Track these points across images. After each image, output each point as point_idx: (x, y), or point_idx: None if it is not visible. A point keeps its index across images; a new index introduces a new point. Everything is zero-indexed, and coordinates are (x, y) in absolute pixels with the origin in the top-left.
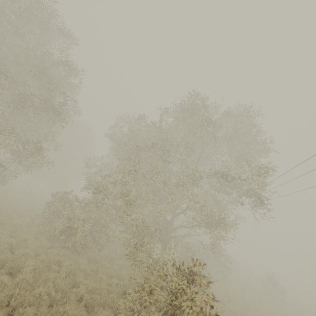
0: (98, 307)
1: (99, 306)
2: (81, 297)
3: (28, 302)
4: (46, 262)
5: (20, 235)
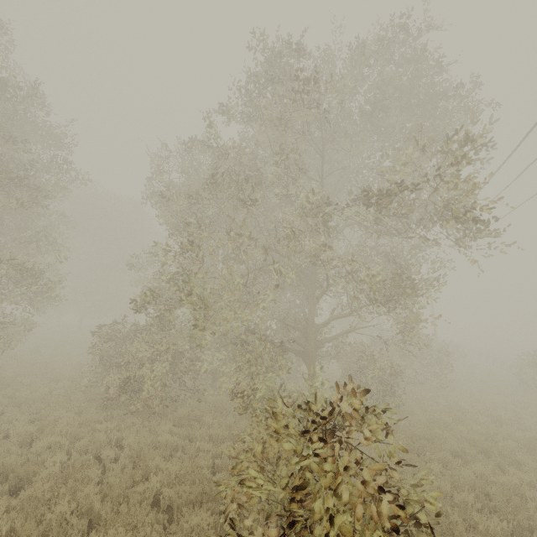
0: (190, 506)
1: (192, 505)
2: (157, 496)
3: (47, 536)
4: (93, 448)
5: (49, 414)
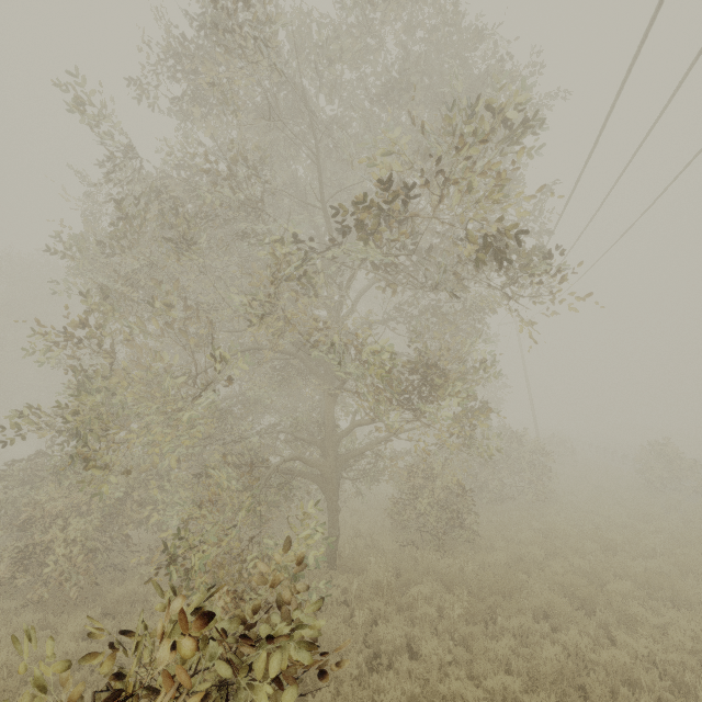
0: None
1: None
2: None
3: None
4: None
5: None
